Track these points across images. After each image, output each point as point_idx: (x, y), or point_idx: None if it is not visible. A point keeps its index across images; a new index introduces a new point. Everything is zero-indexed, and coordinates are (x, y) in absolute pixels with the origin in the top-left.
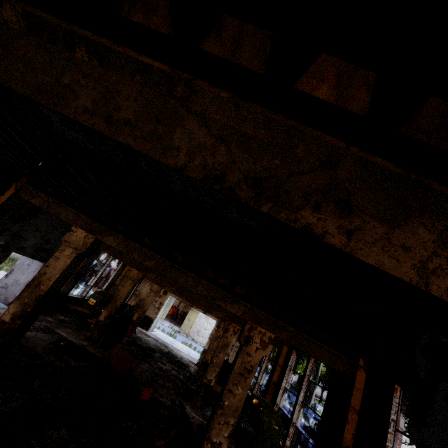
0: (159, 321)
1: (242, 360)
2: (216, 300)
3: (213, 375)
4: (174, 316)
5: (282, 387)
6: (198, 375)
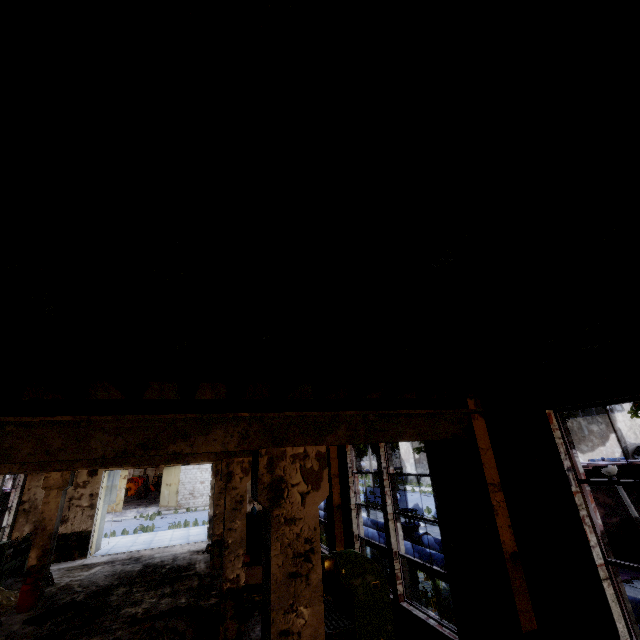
0: (115, 519)
1: (282, 542)
2: (160, 447)
3: (239, 565)
4: (141, 492)
5: (353, 506)
6: (215, 569)
